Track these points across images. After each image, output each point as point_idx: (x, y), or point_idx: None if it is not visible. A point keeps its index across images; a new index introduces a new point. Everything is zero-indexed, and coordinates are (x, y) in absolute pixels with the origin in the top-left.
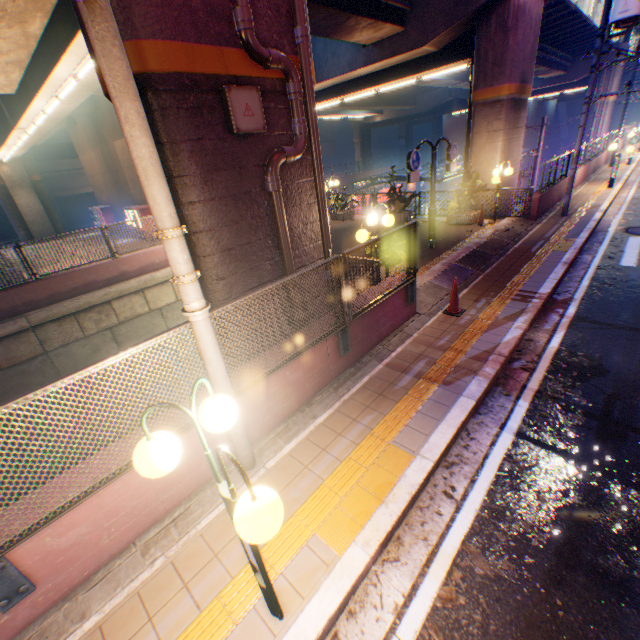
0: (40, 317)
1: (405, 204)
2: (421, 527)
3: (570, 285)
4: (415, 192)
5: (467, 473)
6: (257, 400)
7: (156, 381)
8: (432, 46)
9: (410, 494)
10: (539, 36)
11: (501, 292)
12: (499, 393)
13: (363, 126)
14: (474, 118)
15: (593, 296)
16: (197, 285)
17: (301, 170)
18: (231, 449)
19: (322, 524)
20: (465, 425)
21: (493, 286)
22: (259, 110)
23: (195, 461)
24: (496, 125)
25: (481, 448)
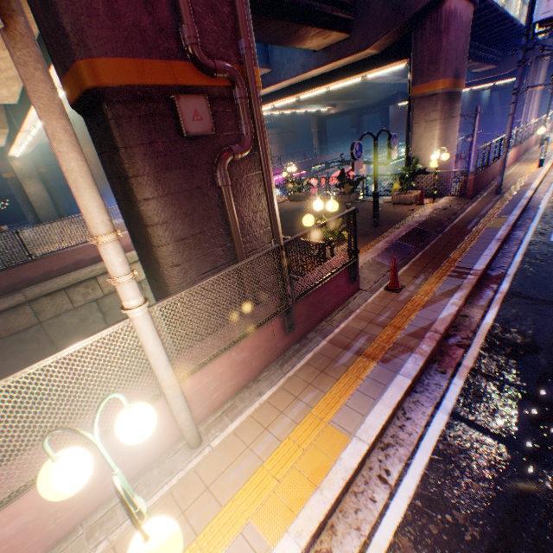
0: (35, 292)
1: (353, 186)
2: (355, 515)
3: (503, 261)
4: (362, 176)
5: (402, 456)
6: (204, 381)
7: (96, 375)
8: (374, 49)
9: (344, 480)
10: (471, 36)
11: (438, 268)
12: (435, 370)
13: (319, 118)
14: (413, 110)
15: (525, 271)
16: (134, 284)
17: (250, 165)
18: (179, 428)
19: (258, 510)
20: (401, 404)
21: (431, 262)
22: (207, 114)
23: (142, 442)
24: (433, 115)
25: (416, 429)
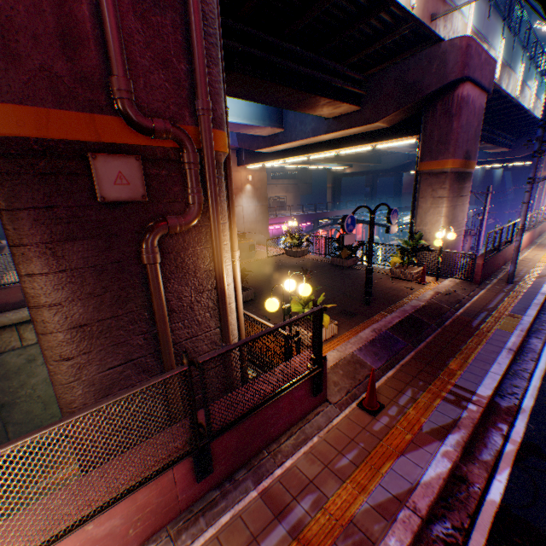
0: None
1: (352, 251)
2: None
3: (517, 383)
4: (362, 241)
5: None
6: None
7: None
8: (384, 123)
9: None
10: (485, 121)
11: (432, 383)
12: None
13: (335, 175)
14: (420, 184)
15: None
16: None
17: (199, 236)
18: None
19: None
20: None
21: (424, 371)
22: (138, 178)
23: None
24: (440, 192)
25: None
